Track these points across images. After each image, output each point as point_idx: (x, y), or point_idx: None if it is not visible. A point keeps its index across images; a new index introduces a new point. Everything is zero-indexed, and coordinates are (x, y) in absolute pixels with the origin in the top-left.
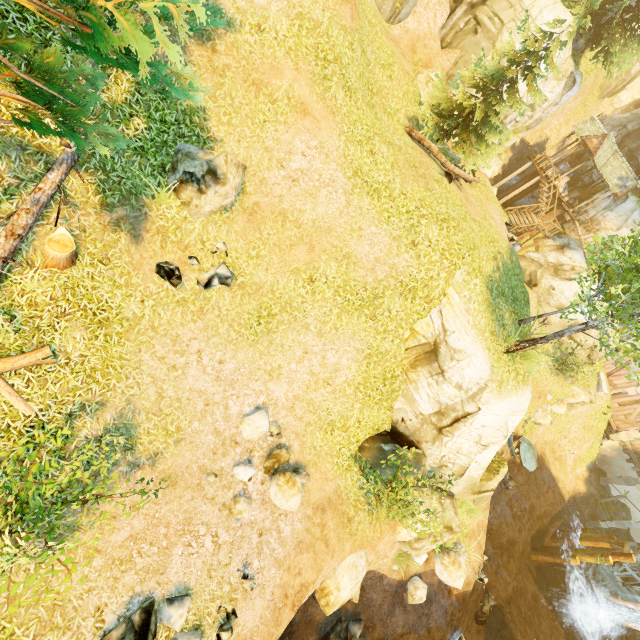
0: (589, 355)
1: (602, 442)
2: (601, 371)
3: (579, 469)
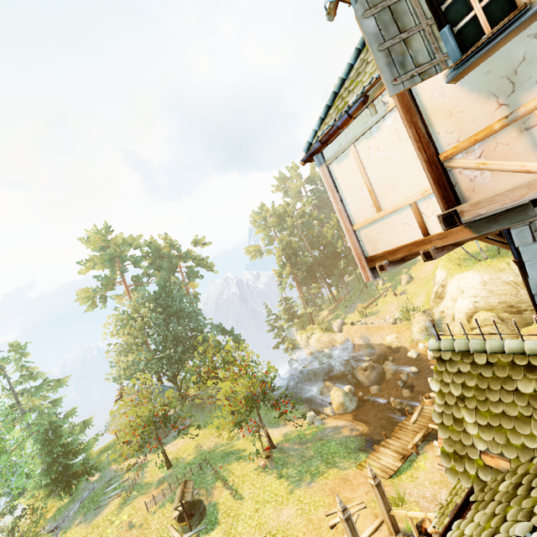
0: None
1: None
2: None
3: None
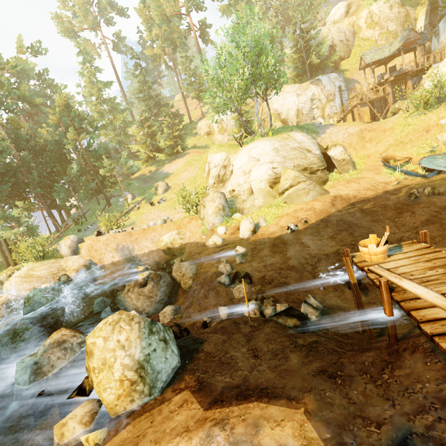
0: None
1: None
2: None
3: None
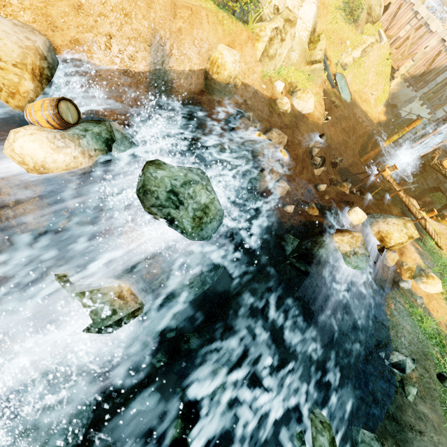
0: (369, 14)
1: (390, 85)
2: (380, 29)
3: (379, 108)
